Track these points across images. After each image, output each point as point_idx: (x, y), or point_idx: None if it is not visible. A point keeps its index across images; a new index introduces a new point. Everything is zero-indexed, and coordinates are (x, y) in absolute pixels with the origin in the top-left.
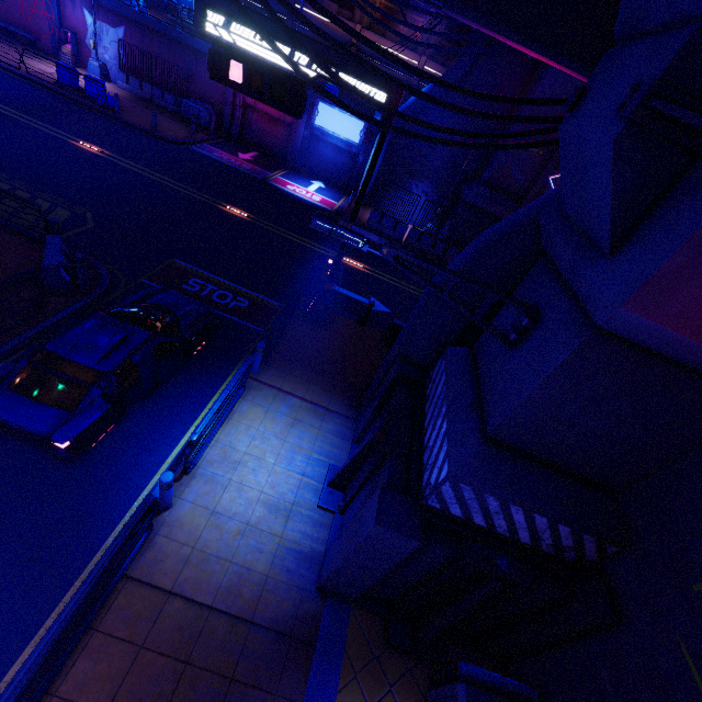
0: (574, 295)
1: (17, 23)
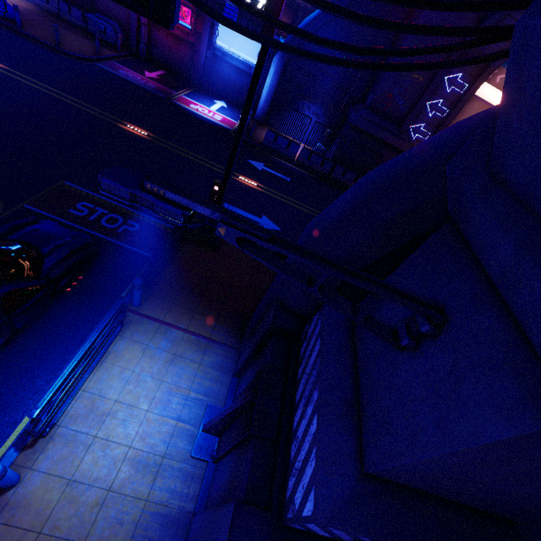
0: (510, 314)
1: None
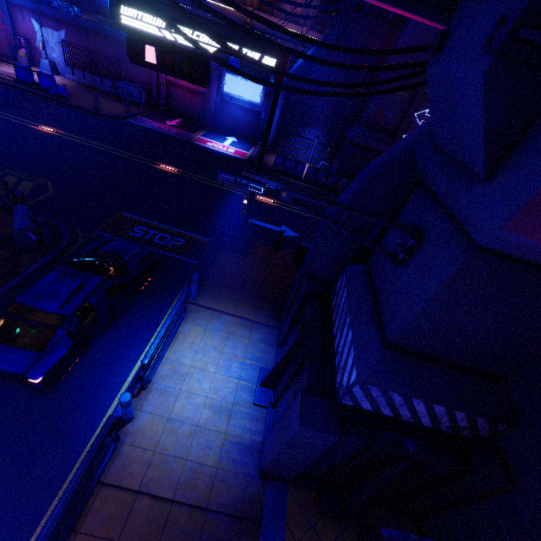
0: (452, 217)
1: None
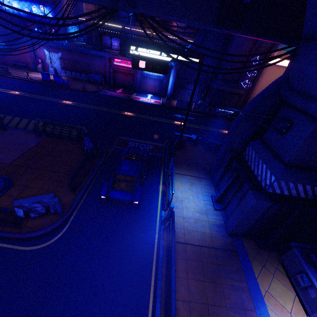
0: (305, 113)
1: (17, 61)
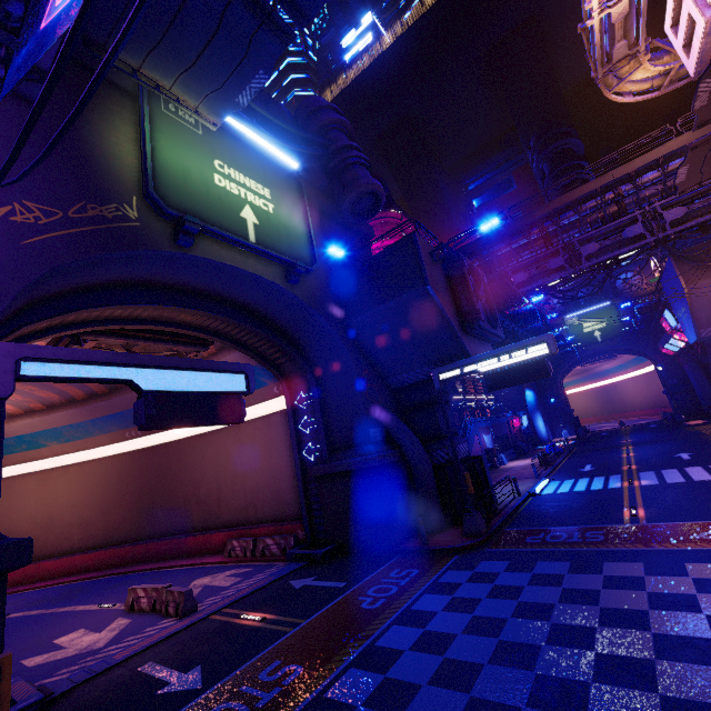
0: None
1: None
